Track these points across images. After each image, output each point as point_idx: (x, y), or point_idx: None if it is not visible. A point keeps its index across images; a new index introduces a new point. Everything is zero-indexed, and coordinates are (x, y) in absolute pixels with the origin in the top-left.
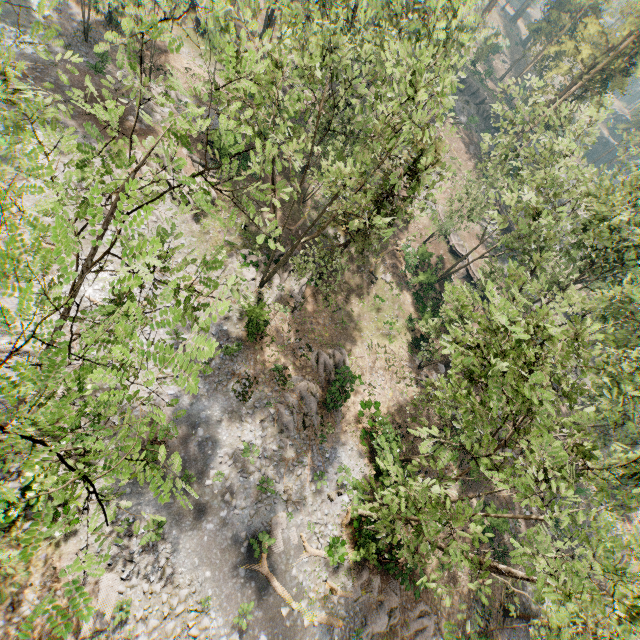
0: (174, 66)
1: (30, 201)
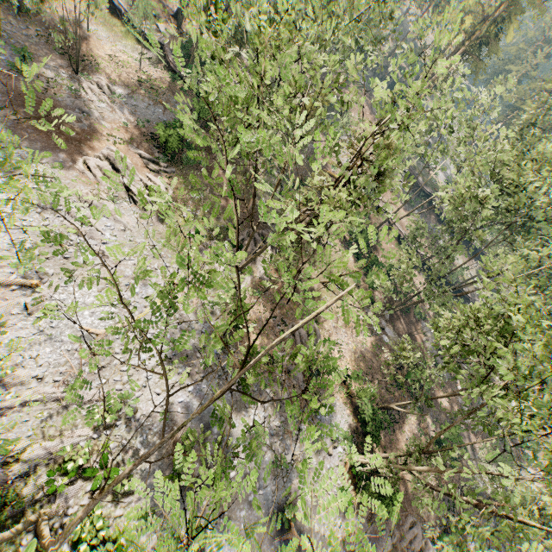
0: (97, 54)
1: None
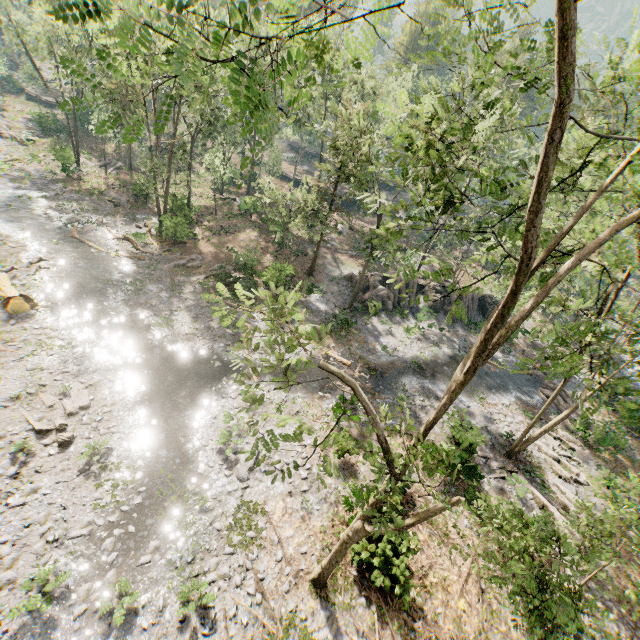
0: (10, 109)
1: None
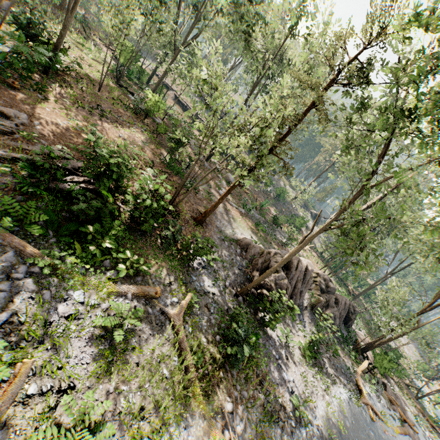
0: None
1: None
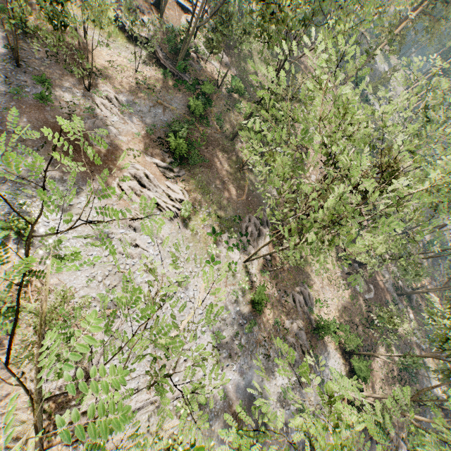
0: (99, 63)
1: (71, 275)
